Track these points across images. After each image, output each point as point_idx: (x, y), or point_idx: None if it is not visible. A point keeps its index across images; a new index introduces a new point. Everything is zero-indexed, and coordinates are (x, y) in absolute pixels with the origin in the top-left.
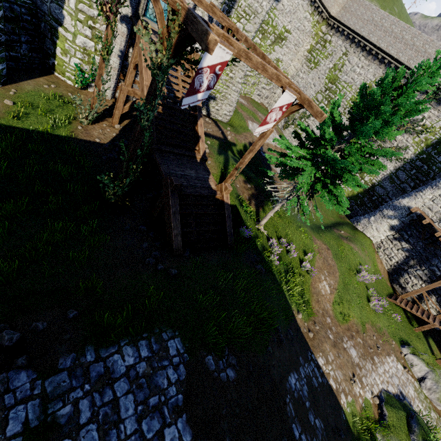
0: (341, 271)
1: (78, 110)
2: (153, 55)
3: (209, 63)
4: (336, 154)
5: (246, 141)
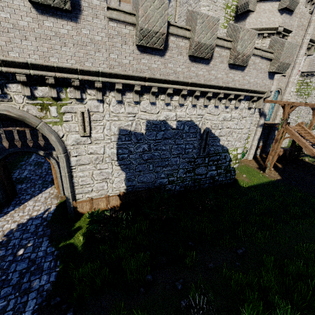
0: None
1: (266, 168)
2: None
3: None
4: None
5: None
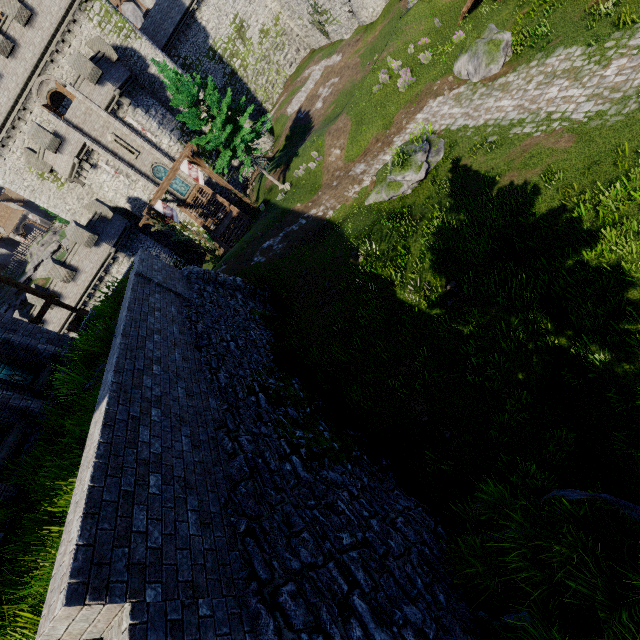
0: (355, 115)
1: None
2: (159, 228)
3: (162, 209)
4: (219, 133)
5: (286, 132)
